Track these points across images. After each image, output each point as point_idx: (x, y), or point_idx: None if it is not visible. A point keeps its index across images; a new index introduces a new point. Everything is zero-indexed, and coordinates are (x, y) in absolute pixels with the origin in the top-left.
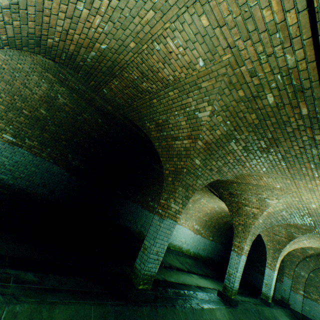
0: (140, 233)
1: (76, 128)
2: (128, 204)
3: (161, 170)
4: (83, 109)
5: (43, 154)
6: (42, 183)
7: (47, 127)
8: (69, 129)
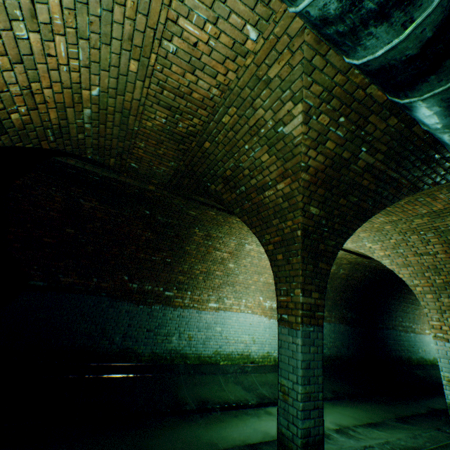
0: (409, 358)
1: (344, 286)
2: (389, 333)
3: (408, 288)
4: (356, 271)
5: (332, 319)
6: (341, 345)
7: (327, 296)
8: (340, 289)
